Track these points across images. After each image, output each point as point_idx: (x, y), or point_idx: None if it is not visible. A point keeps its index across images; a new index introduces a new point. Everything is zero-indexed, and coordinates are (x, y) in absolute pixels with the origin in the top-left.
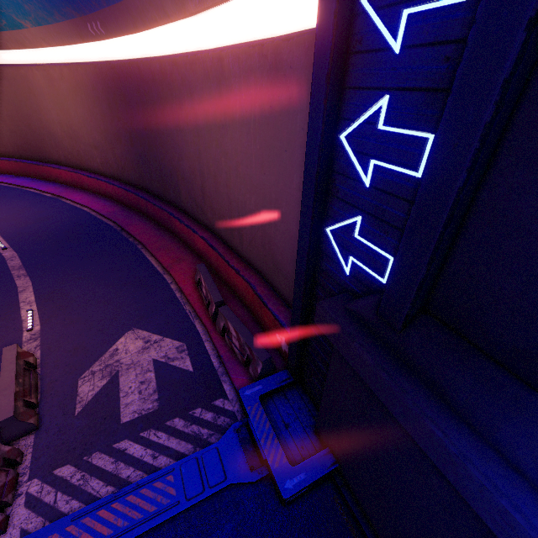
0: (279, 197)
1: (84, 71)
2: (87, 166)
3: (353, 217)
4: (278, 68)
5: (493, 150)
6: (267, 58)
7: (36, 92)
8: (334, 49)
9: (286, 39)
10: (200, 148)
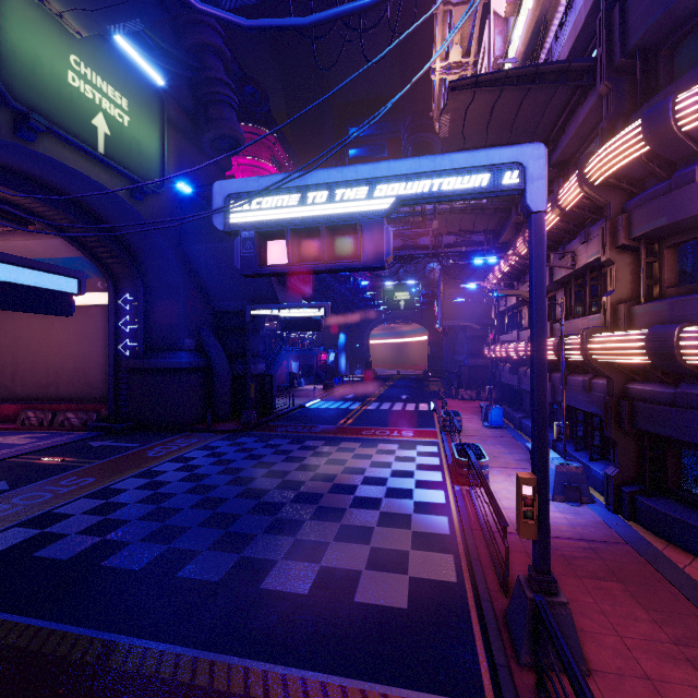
0: (92, 353)
1: None
2: None
3: (127, 340)
4: (89, 312)
5: (147, 321)
6: (83, 310)
7: None
8: (115, 308)
9: (93, 306)
10: (18, 348)
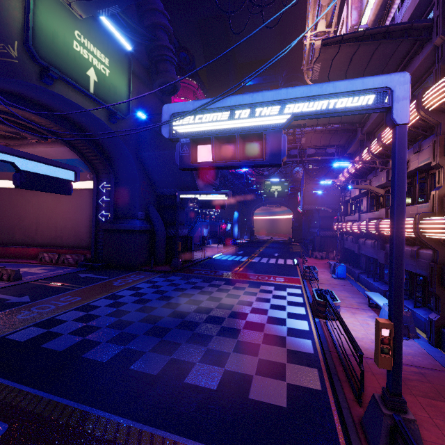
0: (82, 219)
1: None
2: None
3: (103, 211)
4: (81, 193)
5: (115, 199)
6: (78, 192)
7: None
8: (97, 191)
9: (84, 189)
10: (39, 214)
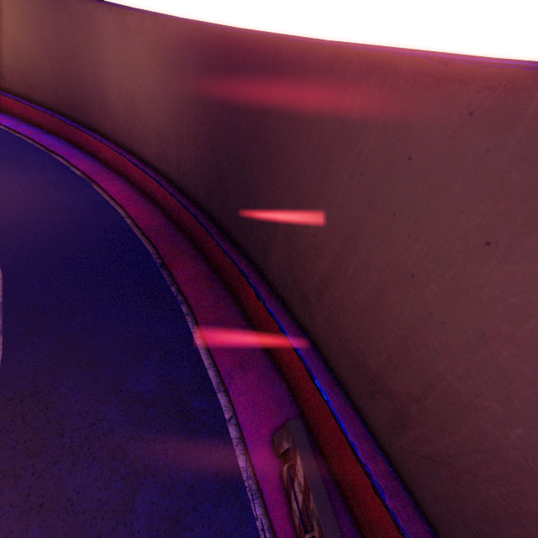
0: None
1: (175, 29)
2: (136, 150)
3: None
4: None
5: None
6: None
7: (100, 39)
8: None
9: None
10: (362, 227)
